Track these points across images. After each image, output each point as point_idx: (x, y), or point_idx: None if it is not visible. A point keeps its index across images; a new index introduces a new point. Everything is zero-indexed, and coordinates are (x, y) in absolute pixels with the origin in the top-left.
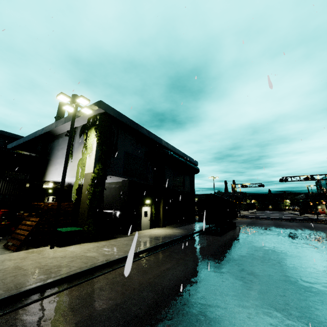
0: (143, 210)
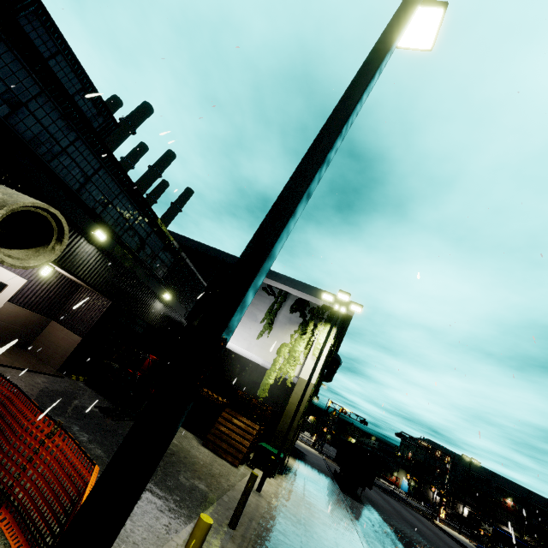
0: None
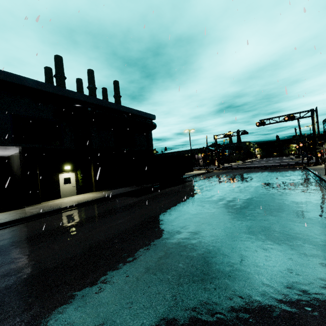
0: (62, 177)
